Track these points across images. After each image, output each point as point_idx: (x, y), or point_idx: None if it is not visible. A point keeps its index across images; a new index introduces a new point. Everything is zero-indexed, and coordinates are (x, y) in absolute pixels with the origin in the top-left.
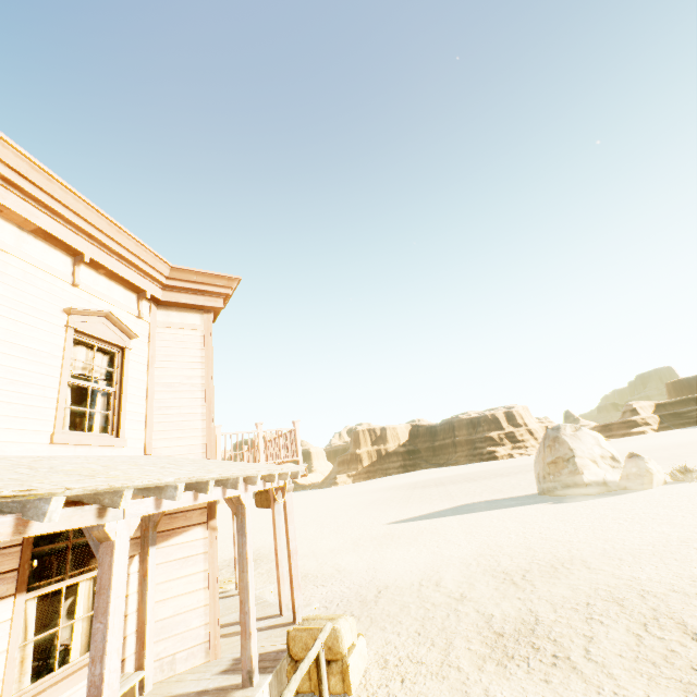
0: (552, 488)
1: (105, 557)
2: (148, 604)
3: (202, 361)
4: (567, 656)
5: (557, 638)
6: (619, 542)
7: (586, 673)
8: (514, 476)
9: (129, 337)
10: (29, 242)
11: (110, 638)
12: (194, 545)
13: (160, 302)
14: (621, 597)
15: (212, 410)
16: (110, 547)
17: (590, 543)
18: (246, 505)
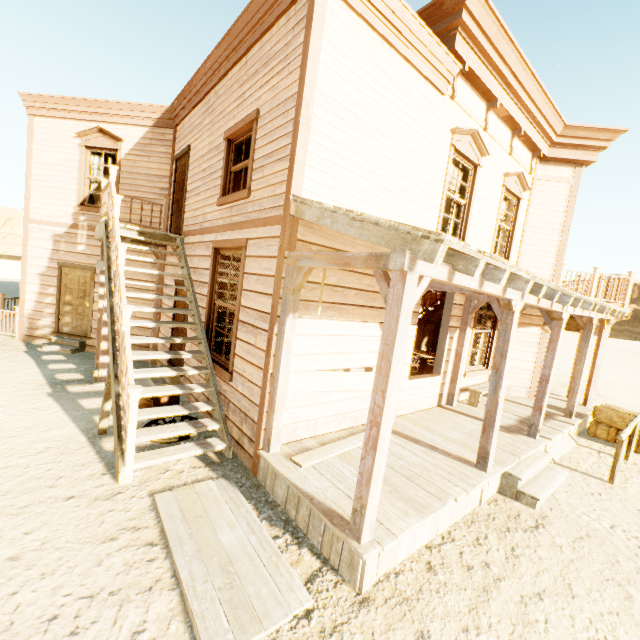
0: None
1: (554, 327)
2: None
3: (564, 210)
4: None
5: None
6: None
7: None
8: None
9: (523, 190)
10: (499, 126)
11: (554, 362)
12: (531, 336)
13: (543, 158)
14: None
15: (563, 251)
16: (558, 324)
17: None
18: (593, 325)
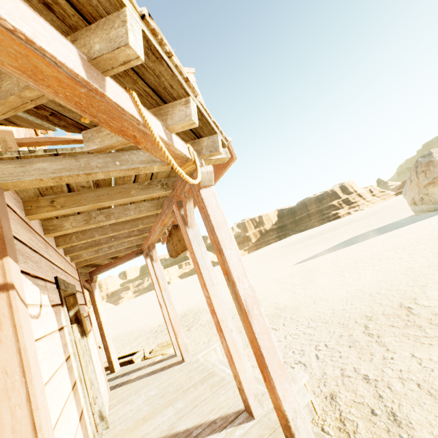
0: (433, 205)
1: None
2: None
3: None
4: None
5: None
6: None
7: None
8: (368, 218)
9: None
10: None
11: None
12: None
13: None
14: None
15: None
16: None
17: None
18: None
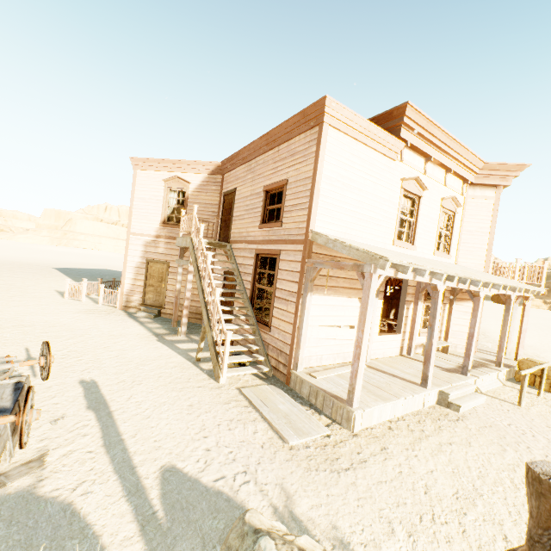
0: None
1: (475, 301)
2: (450, 323)
3: (489, 218)
4: None
5: None
6: None
7: None
8: None
9: (457, 206)
10: (435, 170)
11: (476, 324)
12: (470, 308)
13: (471, 184)
14: None
15: (491, 247)
16: (478, 299)
17: None
18: (511, 300)
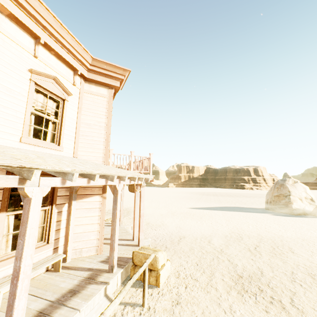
0: (273, 207)
1: (26, 205)
2: (70, 226)
3: (106, 114)
4: (280, 299)
5: (273, 287)
6: (311, 242)
7: (291, 314)
8: (252, 198)
9: (67, 94)
10: (6, 22)
11: (26, 249)
12: (94, 203)
13: (86, 78)
14: (313, 273)
15: (109, 140)
16: (29, 201)
17: (294, 239)
18: (119, 190)
